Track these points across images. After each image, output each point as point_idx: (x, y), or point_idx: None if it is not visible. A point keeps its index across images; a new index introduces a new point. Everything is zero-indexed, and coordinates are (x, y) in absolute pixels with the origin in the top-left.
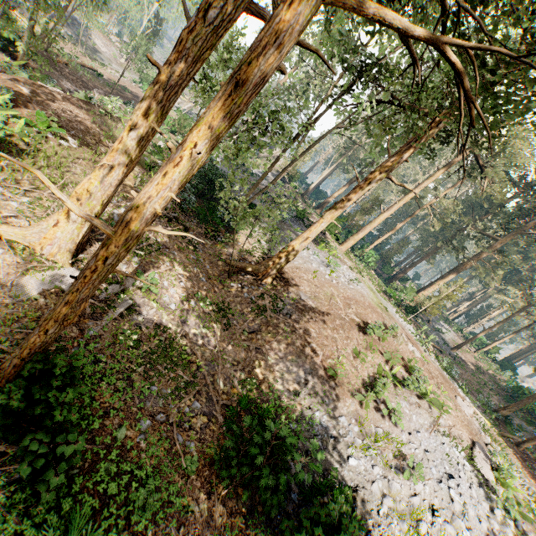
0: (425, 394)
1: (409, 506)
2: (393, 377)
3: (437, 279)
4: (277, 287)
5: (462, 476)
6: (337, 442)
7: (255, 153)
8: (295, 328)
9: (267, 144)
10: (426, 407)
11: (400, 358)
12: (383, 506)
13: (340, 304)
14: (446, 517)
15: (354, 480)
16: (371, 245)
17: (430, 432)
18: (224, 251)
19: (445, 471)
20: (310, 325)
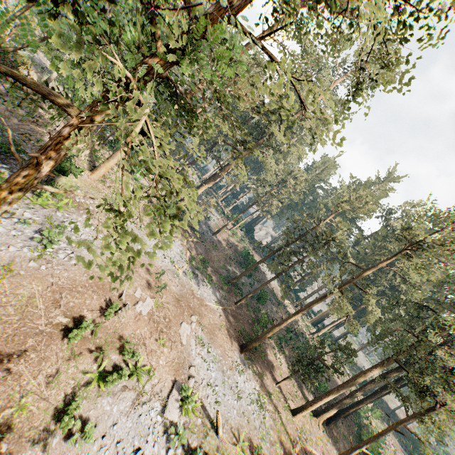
0: (134, 371)
1: None
2: (100, 375)
3: (202, 184)
4: None
5: (149, 439)
6: None
7: None
8: None
9: None
10: (134, 383)
11: (118, 339)
12: None
13: (41, 309)
14: None
15: None
16: (140, 156)
17: (128, 415)
18: None
19: (133, 448)
20: None
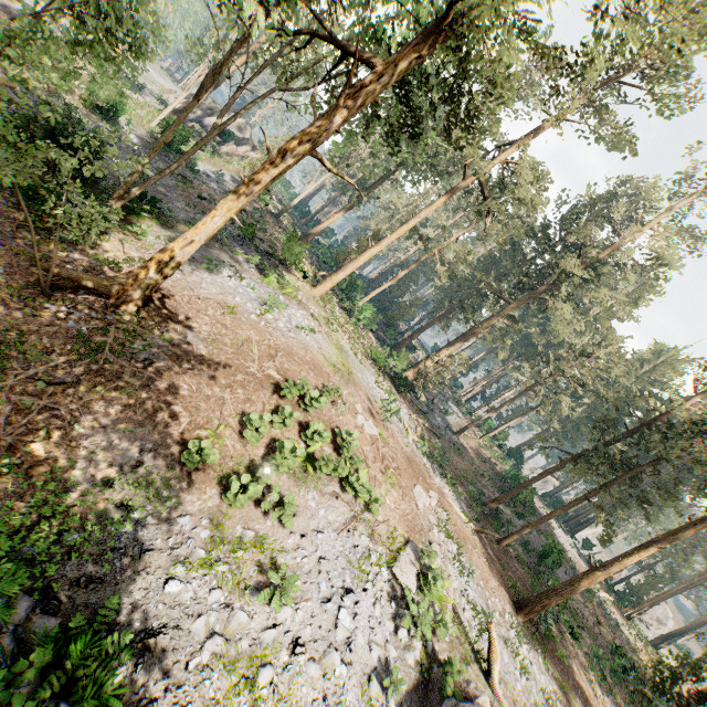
0: (352, 481)
1: (254, 646)
2: (307, 457)
3: (443, 347)
4: (146, 319)
5: (368, 590)
6: (155, 558)
7: (212, 145)
8: (152, 382)
9: (235, 137)
10: (349, 498)
11: (333, 432)
12: (203, 653)
13: (256, 354)
14: (315, 654)
15: (163, 617)
16: (366, 297)
17: (339, 532)
18: (59, 255)
19: (342, 584)
20: (183, 378)
